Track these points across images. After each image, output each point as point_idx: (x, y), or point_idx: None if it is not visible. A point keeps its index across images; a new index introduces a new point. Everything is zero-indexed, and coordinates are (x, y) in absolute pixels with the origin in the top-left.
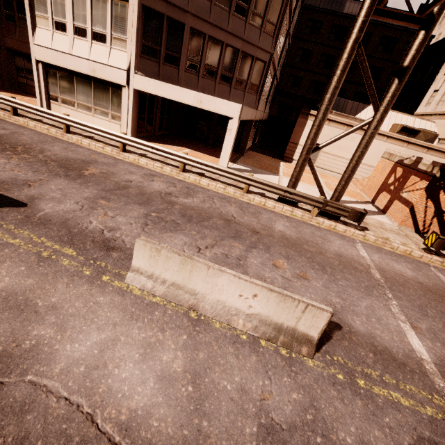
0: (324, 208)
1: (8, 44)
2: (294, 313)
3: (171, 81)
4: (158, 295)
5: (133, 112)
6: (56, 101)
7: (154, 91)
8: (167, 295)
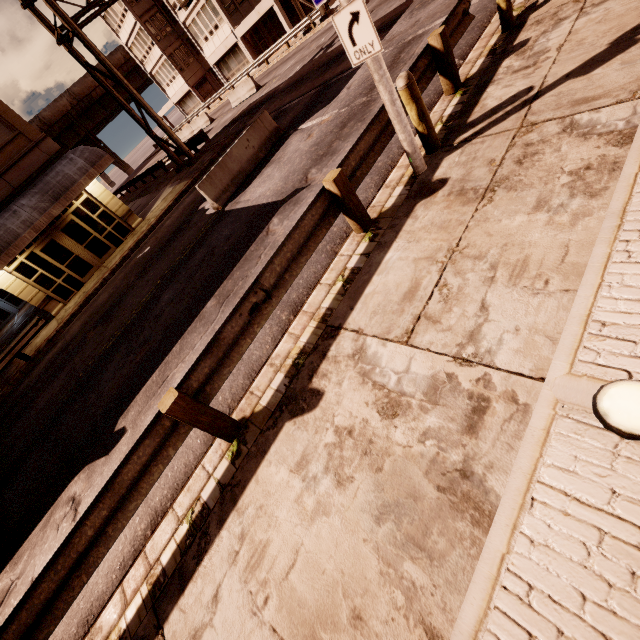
0: (311, 21)
1: (206, 69)
2: (248, 84)
3: (250, 12)
4: (236, 105)
5: (249, 52)
6: (230, 79)
7: (245, 30)
8: (237, 104)
